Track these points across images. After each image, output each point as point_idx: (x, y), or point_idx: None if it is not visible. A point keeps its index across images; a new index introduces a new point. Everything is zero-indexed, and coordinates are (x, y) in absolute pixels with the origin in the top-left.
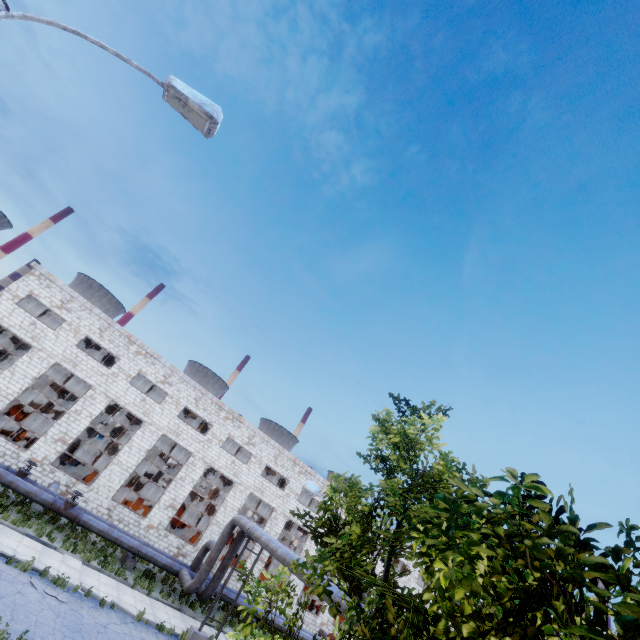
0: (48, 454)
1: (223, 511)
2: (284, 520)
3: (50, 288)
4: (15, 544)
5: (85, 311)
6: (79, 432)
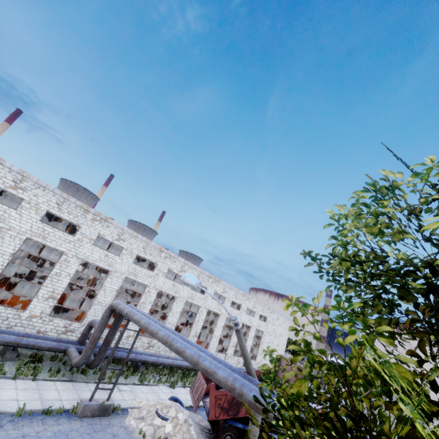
0: None
1: (103, 294)
2: (156, 292)
3: None
4: None
5: None
6: None
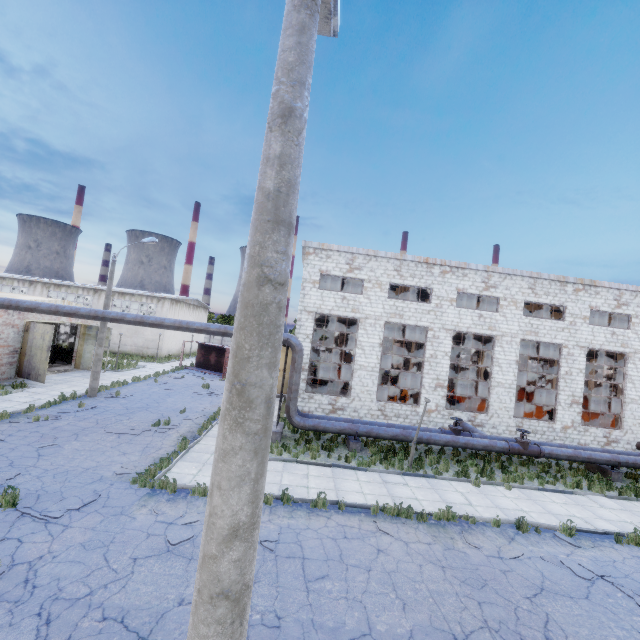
0: (436, 402)
1: (631, 387)
2: None
3: (330, 258)
4: (560, 508)
5: (371, 261)
6: (446, 373)
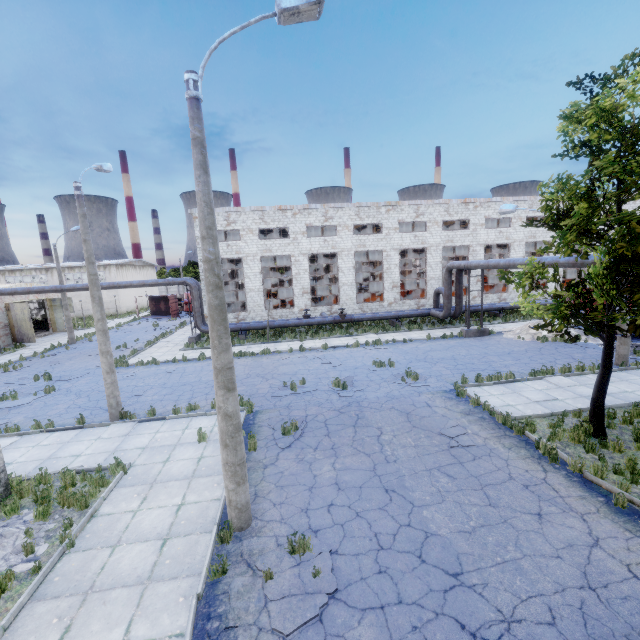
0: (305, 303)
1: (430, 270)
2: (482, 248)
3: None
4: (340, 342)
5: (242, 215)
6: (308, 283)
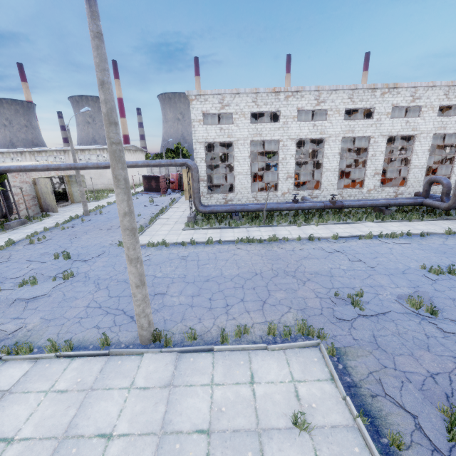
0: (288, 187)
1: (415, 158)
2: None
3: (207, 100)
4: (341, 230)
5: (235, 98)
6: (293, 168)
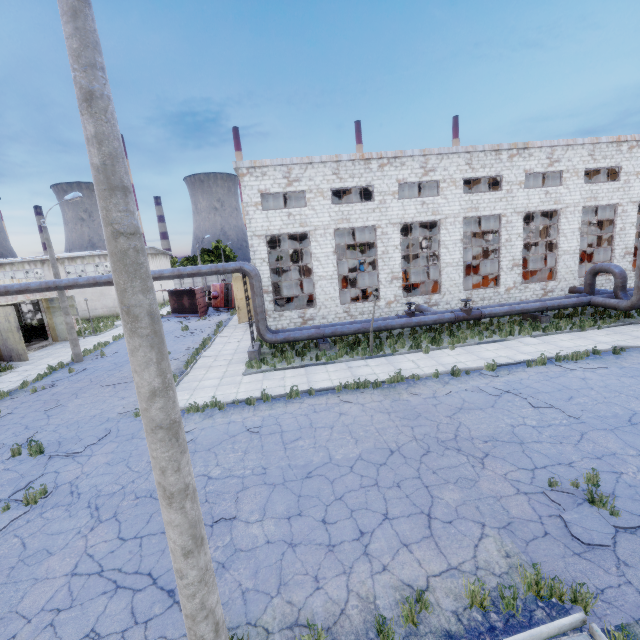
0: (394, 293)
1: (564, 240)
2: (634, 207)
3: (265, 175)
4: (491, 353)
5: (307, 169)
6: (399, 265)
